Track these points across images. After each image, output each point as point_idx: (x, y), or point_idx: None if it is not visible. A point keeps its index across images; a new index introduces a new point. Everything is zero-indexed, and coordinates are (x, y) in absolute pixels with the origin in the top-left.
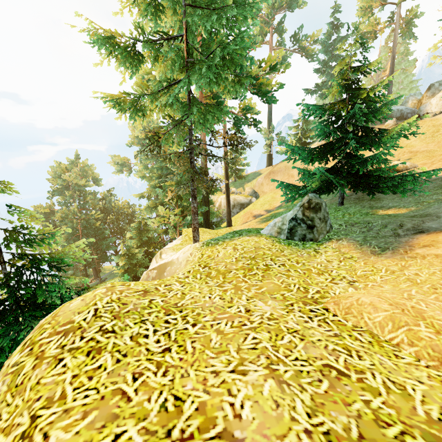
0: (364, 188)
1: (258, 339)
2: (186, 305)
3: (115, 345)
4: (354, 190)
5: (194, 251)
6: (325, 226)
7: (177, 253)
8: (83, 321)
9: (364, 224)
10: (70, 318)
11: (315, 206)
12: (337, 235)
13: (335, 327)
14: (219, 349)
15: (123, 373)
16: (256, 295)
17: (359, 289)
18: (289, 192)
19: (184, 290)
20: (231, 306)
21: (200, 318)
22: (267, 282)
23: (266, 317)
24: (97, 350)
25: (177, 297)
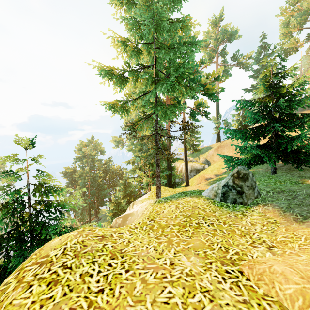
0: (293, 161)
1: (172, 293)
2: (128, 252)
3: (68, 280)
4: (283, 162)
5: (148, 206)
6: (253, 193)
7: (138, 207)
8: (55, 256)
9: (290, 193)
10: (47, 253)
11: (243, 176)
12: (264, 200)
13: (245, 292)
14: (139, 297)
15: (63, 306)
16: (183, 250)
17: (277, 255)
18: (230, 162)
19: (131, 238)
20: (159, 258)
21: (134, 265)
22: (195, 239)
23: (185, 272)
24: (55, 282)
25: (124, 244)
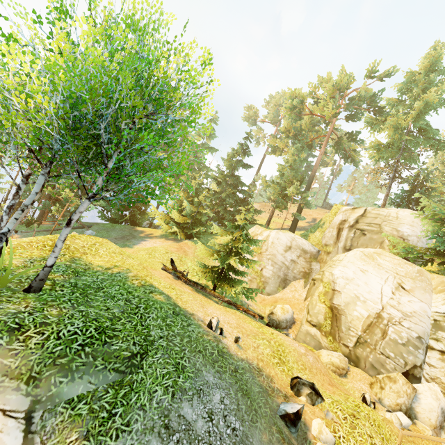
0: None
1: None
2: None
3: None
4: None
5: None
6: None
7: None
8: None
9: None
10: None
11: None
12: None
13: None
14: None
15: None
16: None
17: None
18: None
19: None
20: None
21: None
22: None
23: None
24: None
25: None
